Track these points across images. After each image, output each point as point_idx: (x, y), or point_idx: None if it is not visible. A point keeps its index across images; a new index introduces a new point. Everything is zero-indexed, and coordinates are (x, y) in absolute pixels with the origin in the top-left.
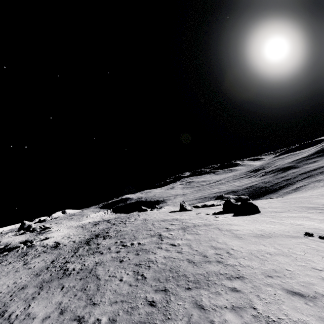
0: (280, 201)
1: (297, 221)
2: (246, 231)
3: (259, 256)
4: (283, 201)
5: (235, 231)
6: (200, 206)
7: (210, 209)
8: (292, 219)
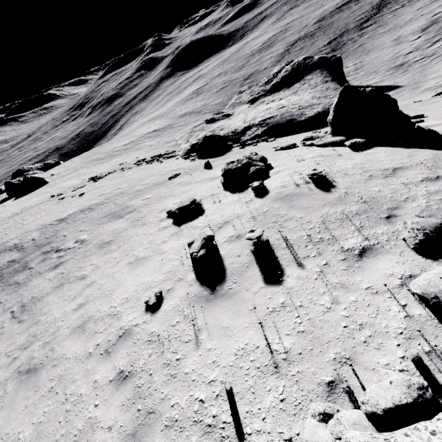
0: (82, 158)
1: (66, 183)
2: (7, 215)
3: None
4: (85, 156)
5: None
6: None
7: None
8: (65, 182)
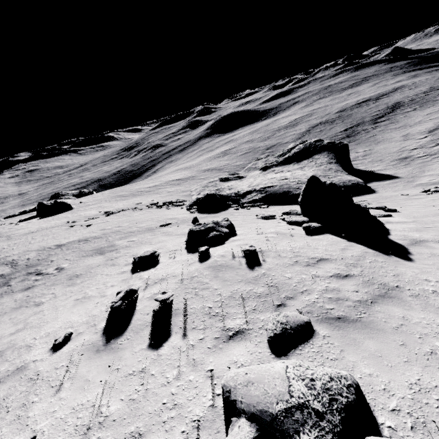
0: (111, 192)
1: (85, 212)
2: (25, 232)
3: (6, 247)
4: (114, 191)
5: (14, 235)
6: (18, 214)
7: (27, 216)
8: (85, 211)
